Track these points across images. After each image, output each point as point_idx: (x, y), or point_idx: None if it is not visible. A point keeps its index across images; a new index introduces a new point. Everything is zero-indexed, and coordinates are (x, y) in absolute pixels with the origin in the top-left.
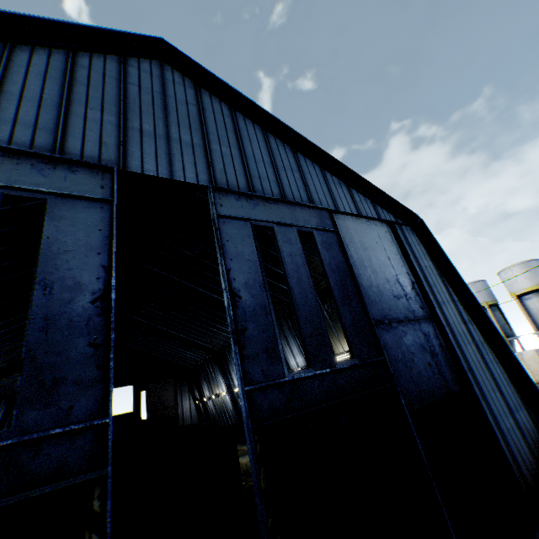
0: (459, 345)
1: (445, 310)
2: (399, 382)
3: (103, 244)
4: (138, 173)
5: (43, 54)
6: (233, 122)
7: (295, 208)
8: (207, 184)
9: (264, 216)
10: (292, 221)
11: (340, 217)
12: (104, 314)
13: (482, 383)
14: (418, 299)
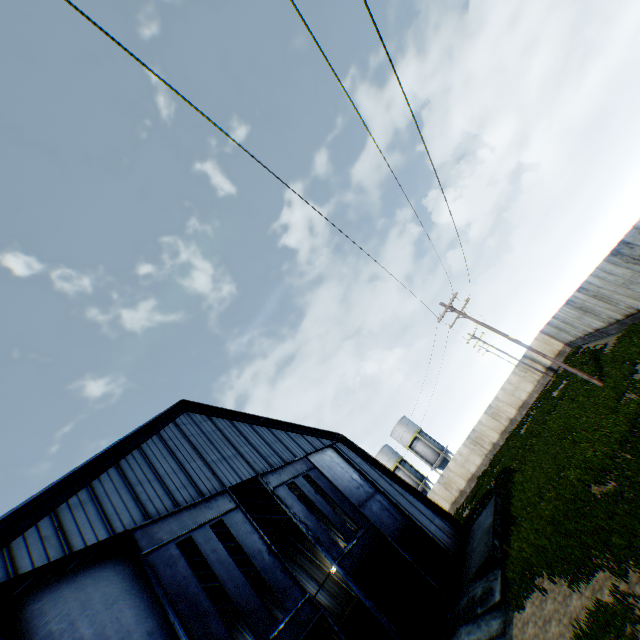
0: (395, 498)
1: (380, 482)
2: (383, 531)
3: (252, 528)
4: (232, 485)
5: (152, 443)
6: (236, 429)
7: (293, 464)
8: (255, 474)
9: (287, 477)
10: (297, 472)
11: (311, 457)
12: (275, 557)
13: (414, 513)
14: (366, 483)
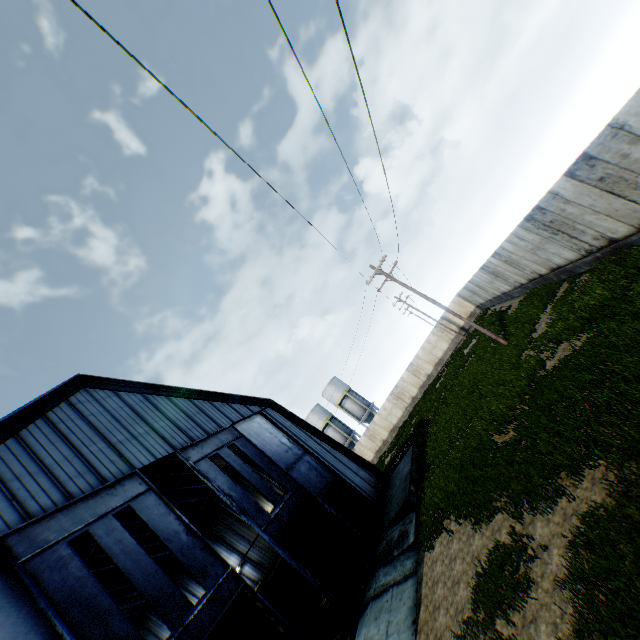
0: (323, 457)
1: (309, 443)
2: (311, 490)
3: (167, 509)
4: (144, 466)
5: (35, 429)
6: (151, 403)
7: (218, 435)
8: (172, 450)
9: (210, 450)
10: (222, 443)
11: (238, 425)
12: (195, 536)
13: (341, 469)
14: (296, 446)
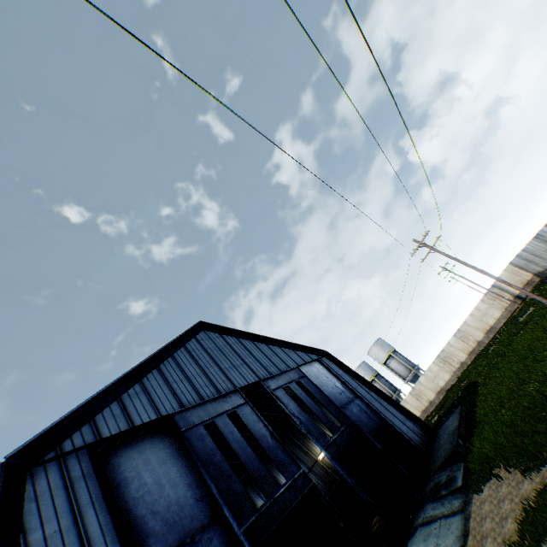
0: (372, 404)
1: (359, 390)
2: (361, 428)
3: (258, 418)
4: (241, 387)
5: (180, 353)
6: (242, 344)
7: (287, 373)
8: (258, 379)
9: (283, 383)
10: (291, 379)
11: (301, 368)
12: (277, 441)
13: (388, 416)
14: (347, 390)
